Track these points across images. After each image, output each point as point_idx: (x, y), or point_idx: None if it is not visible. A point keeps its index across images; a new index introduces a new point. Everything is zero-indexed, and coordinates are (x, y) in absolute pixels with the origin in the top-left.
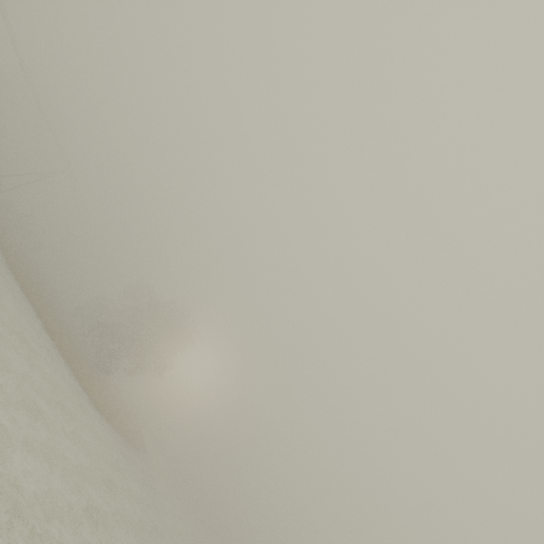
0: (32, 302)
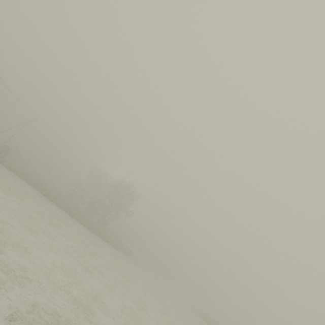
0: (66, 211)
